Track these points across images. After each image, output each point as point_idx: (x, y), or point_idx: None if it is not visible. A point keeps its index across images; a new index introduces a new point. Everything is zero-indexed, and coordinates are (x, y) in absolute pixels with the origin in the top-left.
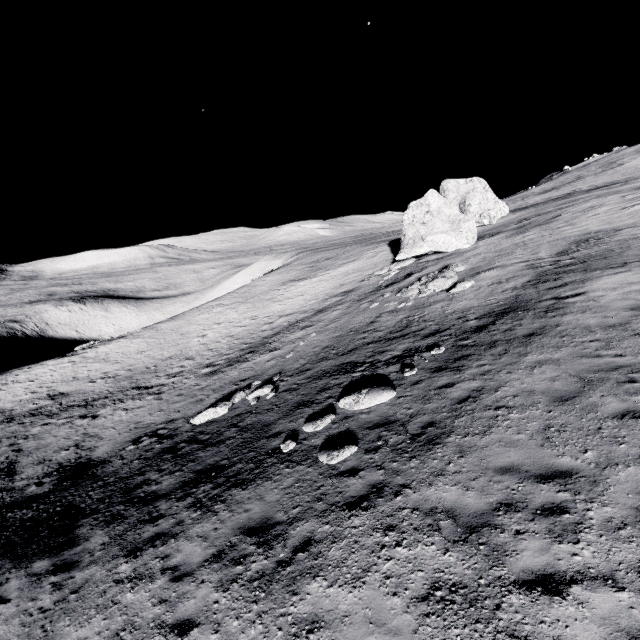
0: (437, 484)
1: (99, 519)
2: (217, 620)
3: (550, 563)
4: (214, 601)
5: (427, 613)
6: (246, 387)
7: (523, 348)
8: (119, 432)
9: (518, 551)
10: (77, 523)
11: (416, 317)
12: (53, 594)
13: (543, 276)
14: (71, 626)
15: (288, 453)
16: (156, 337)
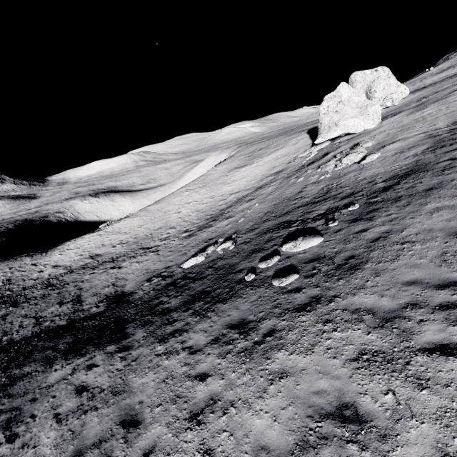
0: (359, 294)
1: (138, 324)
2: (222, 373)
3: (446, 338)
4: (218, 363)
5: (358, 367)
6: (214, 243)
7: (423, 199)
8: (137, 276)
9: (422, 331)
10: (125, 326)
11: (334, 185)
12: (122, 362)
13: (440, 143)
14: (137, 377)
15: (250, 281)
16: (148, 215)
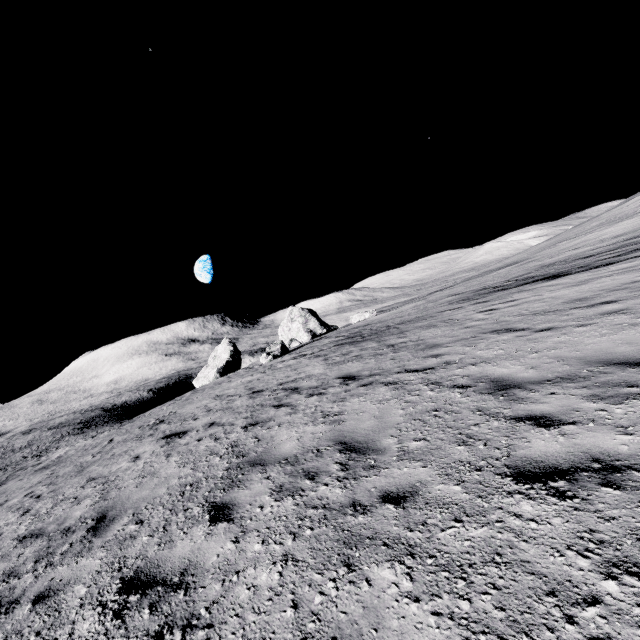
0: None
1: None
2: None
3: None
4: None
5: None
6: None
7: None
8: None
9: None
10: None
11: None
12: None
13: None
14: None
15: None
16: None
